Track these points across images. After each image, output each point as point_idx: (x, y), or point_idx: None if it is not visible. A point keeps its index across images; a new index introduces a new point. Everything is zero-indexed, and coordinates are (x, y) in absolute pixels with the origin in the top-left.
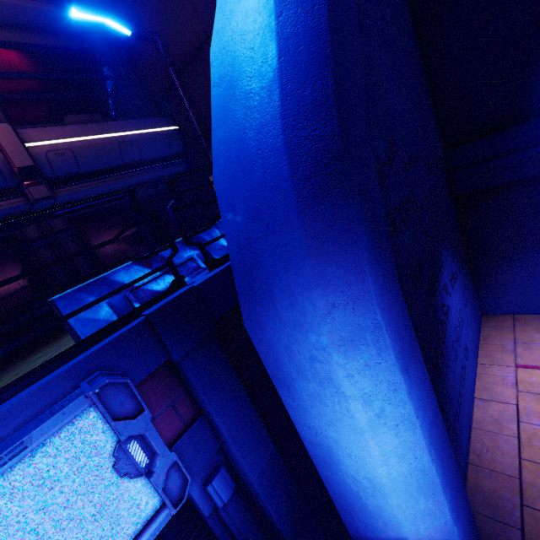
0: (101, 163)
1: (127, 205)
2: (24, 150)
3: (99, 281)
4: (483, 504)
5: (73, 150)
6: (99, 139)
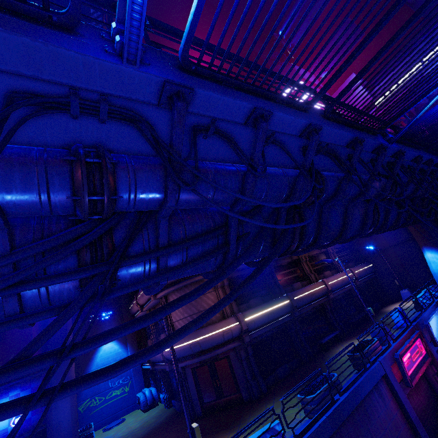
0: (362, 275)
1: (362, 287)
2: (356, 273)
3: (418, 298)
4: None
5: (360, 273)
6: (362, 270)
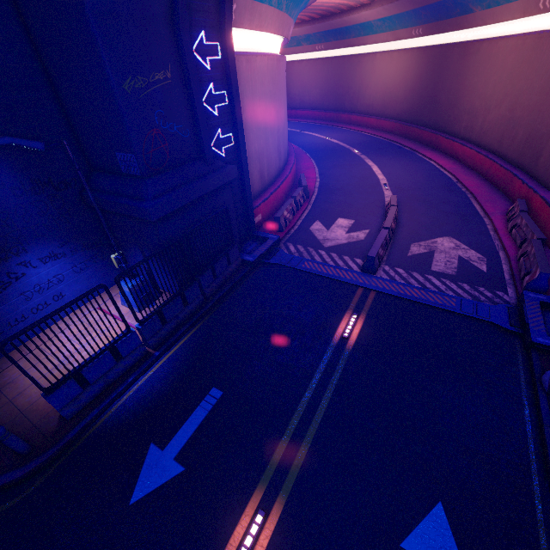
0: None
1: None
2: None
3: None
4: (3, 362)
5: None
6: None
